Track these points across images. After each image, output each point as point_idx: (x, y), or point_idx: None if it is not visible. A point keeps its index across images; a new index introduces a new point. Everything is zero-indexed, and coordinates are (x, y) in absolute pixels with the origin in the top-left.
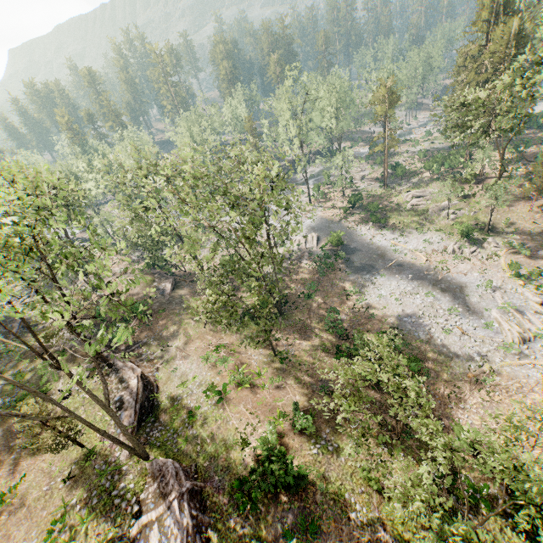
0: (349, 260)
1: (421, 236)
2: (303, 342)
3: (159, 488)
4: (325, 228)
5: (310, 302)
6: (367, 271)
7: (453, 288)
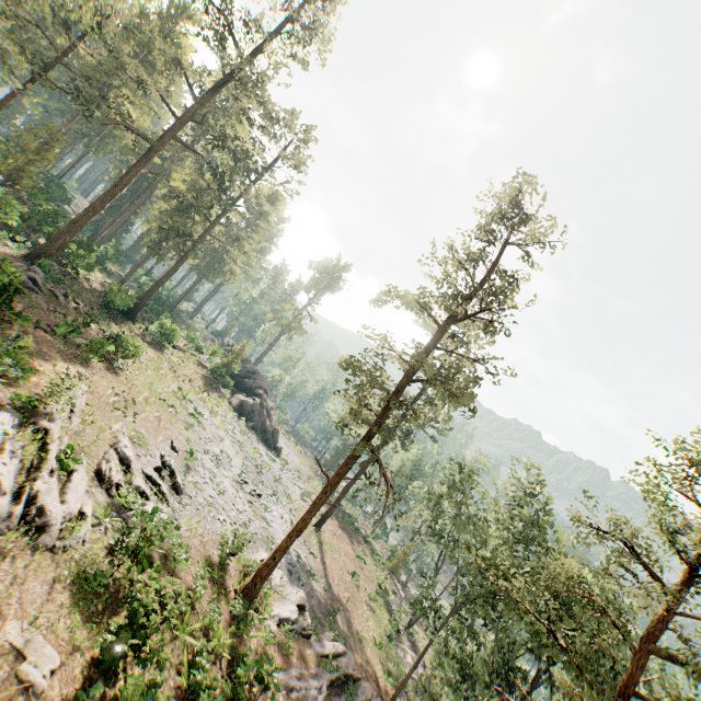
0: None
1: None
2: None
3: (412, 646)
4: None
5: None
6: None
7: None
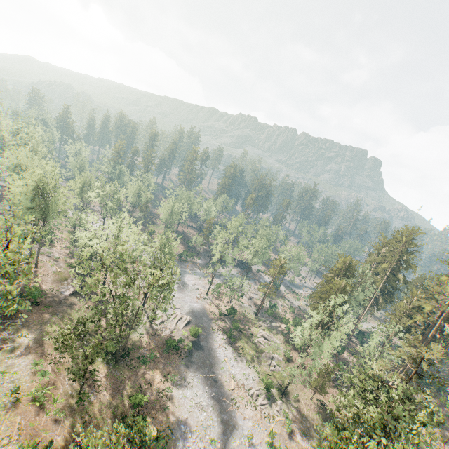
0: (191, 353)
1: (245, 368)
2: (108, 395)
3: None
4: (199, 318)
5: (141, 367)
6: (194, 370)
7: (229, 423)
